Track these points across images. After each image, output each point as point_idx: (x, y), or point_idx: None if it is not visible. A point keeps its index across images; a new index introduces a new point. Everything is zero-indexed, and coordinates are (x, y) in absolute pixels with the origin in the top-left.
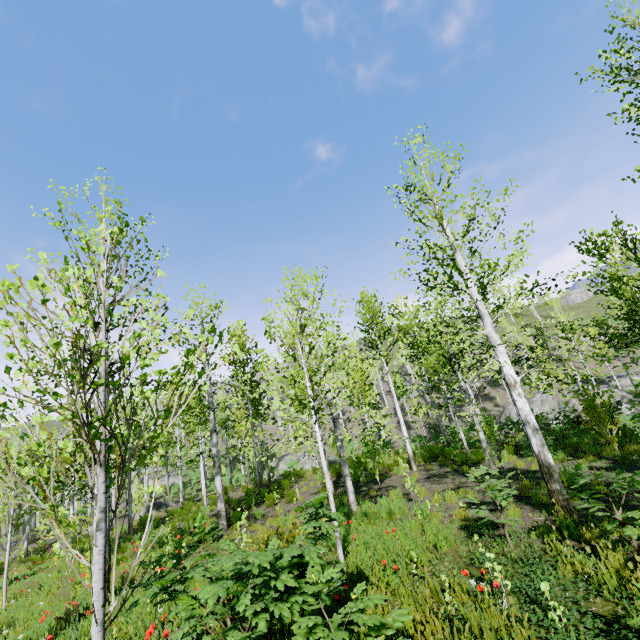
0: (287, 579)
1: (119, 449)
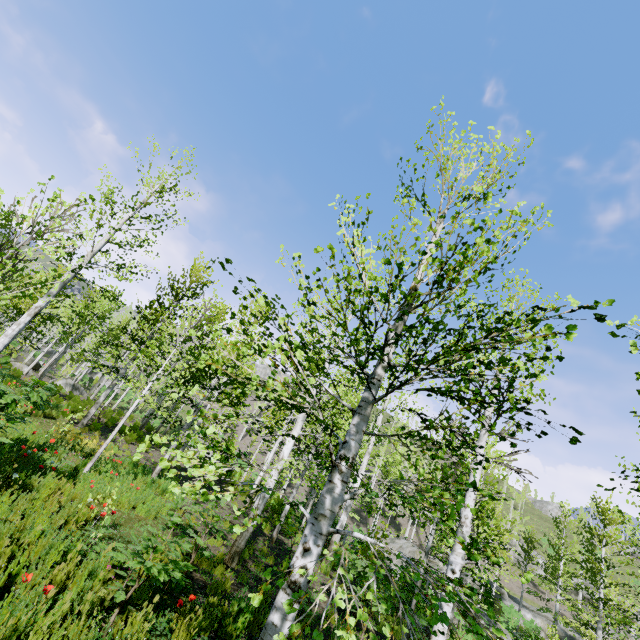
0: None
1: None
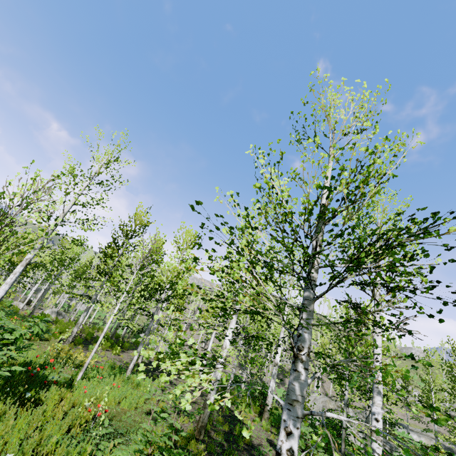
0: None
1: None
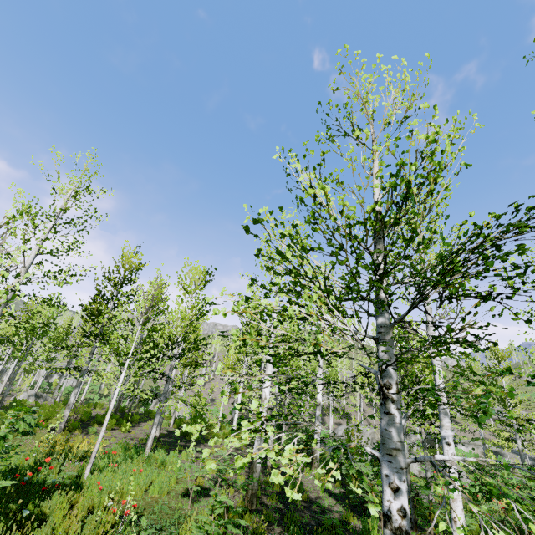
0: None
1: None
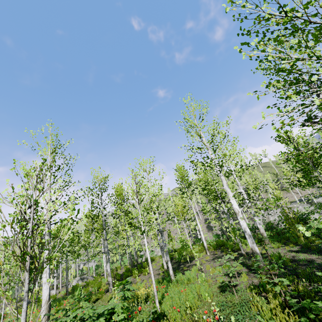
0: (102, 320)
1: (34, 263)
